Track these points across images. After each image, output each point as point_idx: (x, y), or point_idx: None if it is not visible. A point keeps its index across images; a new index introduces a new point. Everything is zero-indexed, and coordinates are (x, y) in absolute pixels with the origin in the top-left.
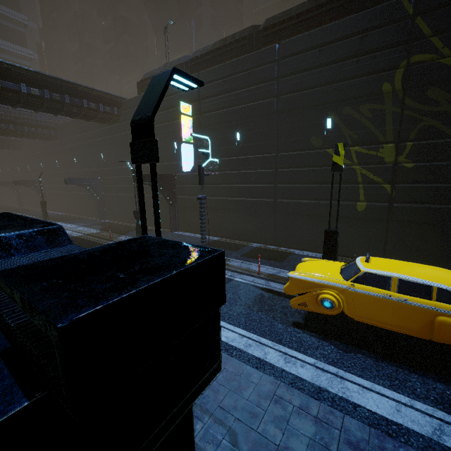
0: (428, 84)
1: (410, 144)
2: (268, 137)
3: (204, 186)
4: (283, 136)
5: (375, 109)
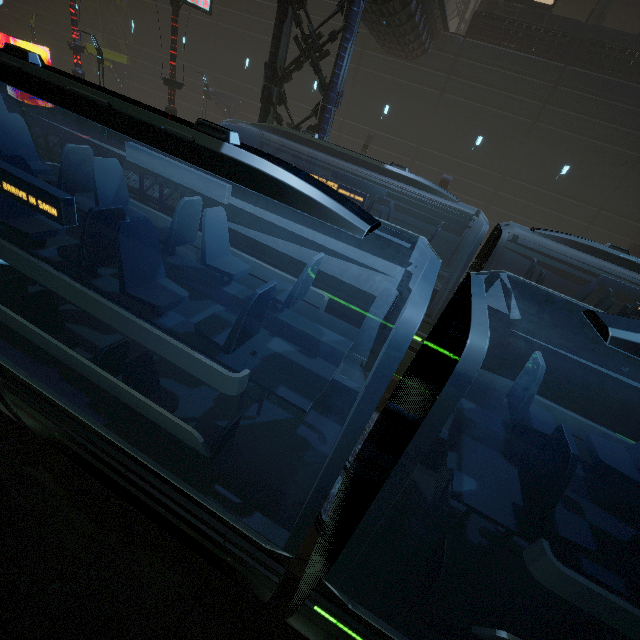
0: (110, 2)
1: (106, 37)
2: (51, 1)
3: (16, 28)
4: (58, 4)
5: (94, 7)
